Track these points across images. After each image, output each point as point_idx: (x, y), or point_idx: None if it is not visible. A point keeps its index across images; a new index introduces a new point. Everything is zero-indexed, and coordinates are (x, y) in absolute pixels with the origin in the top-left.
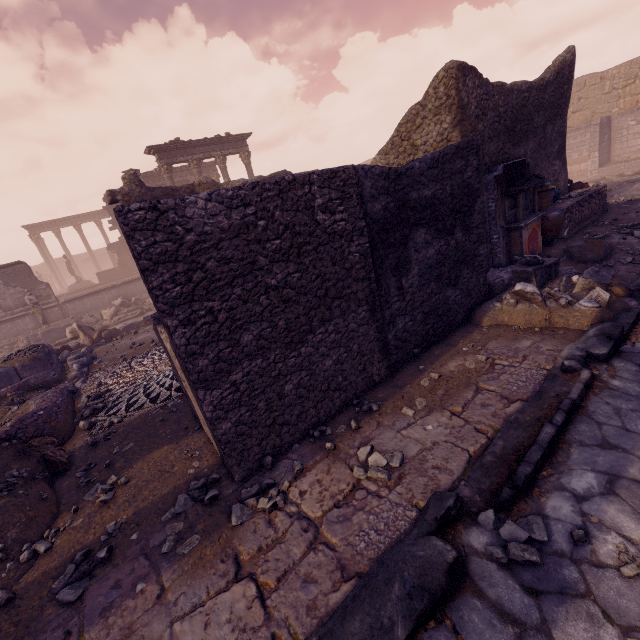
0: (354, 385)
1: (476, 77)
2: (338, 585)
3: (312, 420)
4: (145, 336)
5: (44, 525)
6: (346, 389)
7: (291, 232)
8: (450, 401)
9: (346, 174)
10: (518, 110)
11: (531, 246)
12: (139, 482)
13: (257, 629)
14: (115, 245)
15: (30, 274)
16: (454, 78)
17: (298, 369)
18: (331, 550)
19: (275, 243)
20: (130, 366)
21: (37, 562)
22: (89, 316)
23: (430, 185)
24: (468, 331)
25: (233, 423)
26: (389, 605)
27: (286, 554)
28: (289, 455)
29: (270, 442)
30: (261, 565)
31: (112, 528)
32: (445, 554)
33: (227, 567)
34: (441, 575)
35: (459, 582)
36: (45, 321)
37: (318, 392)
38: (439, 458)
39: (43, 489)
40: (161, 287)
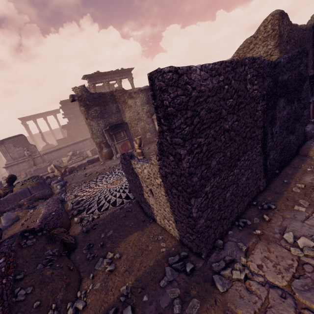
0: (252, 192)
1: (287, 19)
2: None
3: (235, 215)
4: (91, 170)
5: (75, 288)
6: (249, 195)
7: (236, 95)
8: None
9: (260, 60)
10: (301, 40)
11: (312, 113)
12: (128, 257)
13: None
14: (65, 126)
15: (26, 140)
16: (277, 19)
17: (232, 183)
18: None
19: (230, 101)
20: (89, 186)
21: None
22: (56, 161)
23: (286, 73)
24: (302, 159)
25: (204, 219)
26: None
27: None
28: (229, 238)
29: (218, 230)
30: None
31: (125, 291)
32: None
33: None
34: None
35: None
36: (34, 164)
37: (239, 197)
38: None
39: (68, 262)
40: (179, 127)
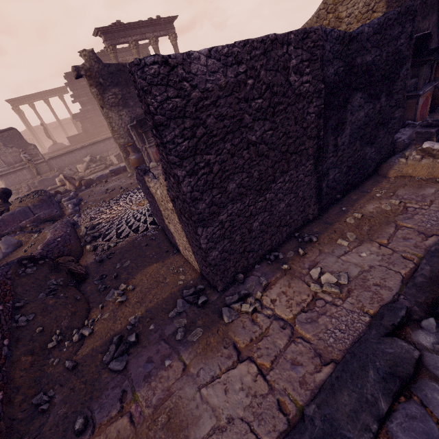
0: (296, 222)
1: None
2: (319, 368)
3: (267, 248)
4: (114, 184)
5: (83, 317)
6: (290, 225)
7: (270, 92)
8: (376, 235)
9: (316, 35)
10: None
11: (422, 112)
12: (143, 289)
13: (265, 396)
14: (78, 115)
15: (21, 137)
16: None
17: (263, 211)
18: (307, 343)
19: (258, 102)
20: (110, 206)
21: (85, 342)
22: (68, 169)
23: (372, 51)
24: (377, 181)
25: (219, 251)
26: (368, 385)
27: (273, 344)
28: (254, 273)
29: (241, 264)
30: (255, 351)
31: (133, 321)
32: (411, 352)
33: (230, 352)
34: (411, 367)
35: (417, 370)
36: (38, 173)
37: (273, 228)
38: (377, 278)
39: (75, 293)
40: (173, 141)
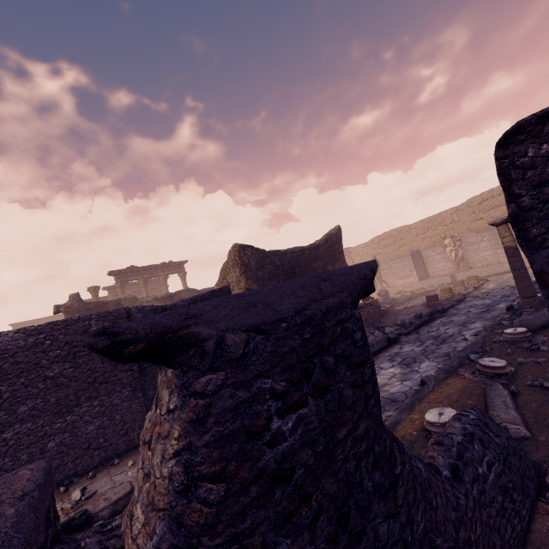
0: (115, 446)
1: (253, 249)
2: None
3: (70, 472)
4: None
5: None
6: (107, 449)
7: (70, 345)
8: None
9: (117, 313)
10: (294, 261)
11: None
12: None
13: None
14: None
15: None
16: (237, 251)
17: (62, 431)
18: None
19: (56, 352)
20: None
21: None
22: None
23: None
24: None
25: None
26: None
27: None
28: None
29: None
30: None
31: None
32: None
33: None
34: None
35: None
36: None
37: (79, 450)
38: (113, 492)
39: None
40: None
